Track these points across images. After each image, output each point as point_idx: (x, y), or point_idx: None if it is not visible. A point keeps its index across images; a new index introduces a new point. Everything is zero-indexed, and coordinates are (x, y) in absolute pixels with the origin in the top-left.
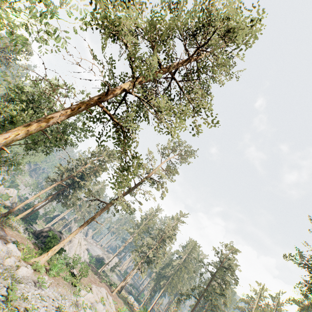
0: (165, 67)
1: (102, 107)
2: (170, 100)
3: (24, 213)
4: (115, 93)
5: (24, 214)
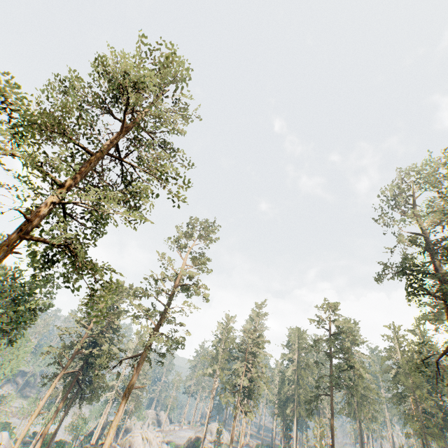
0: (95, 154)
1: (31, 238)
2: (128, 184)
3: None
4: (43, 214)
5: None
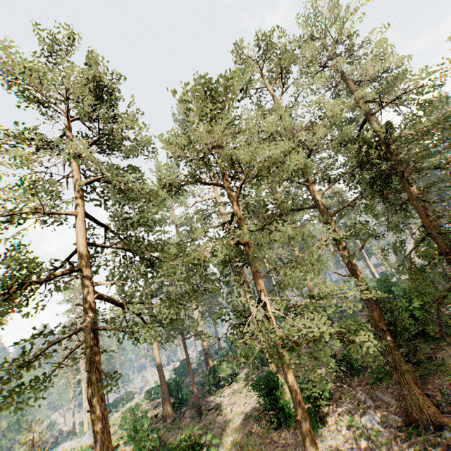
0: None
1: None
2: None
3: None
4: None
5: None
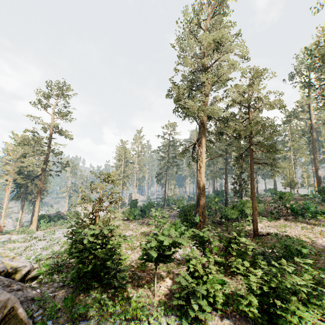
0: None
1: None
2: None
3: (19, 223)
4: None
5: (20, 224)
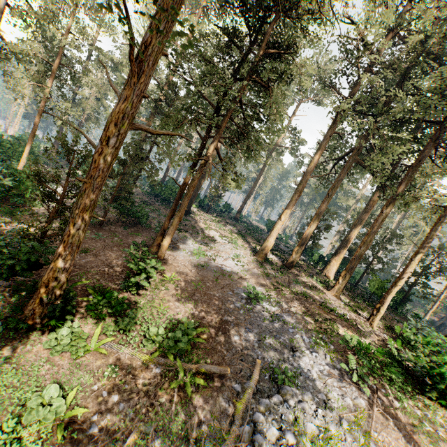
0: None
1: None
2: None
3: None
4: None
5: None
